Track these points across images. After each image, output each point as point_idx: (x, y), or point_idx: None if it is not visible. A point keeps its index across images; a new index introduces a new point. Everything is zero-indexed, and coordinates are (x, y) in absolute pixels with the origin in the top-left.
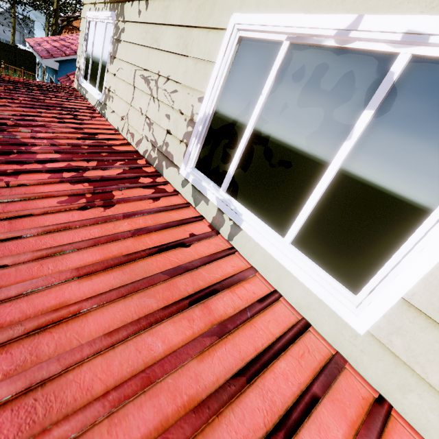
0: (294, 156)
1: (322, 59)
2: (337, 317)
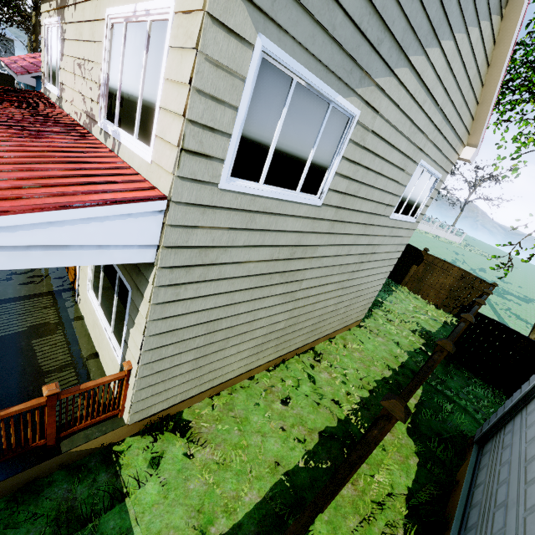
0: (134, 87)
1: (135, 29)
2: (147, 163)
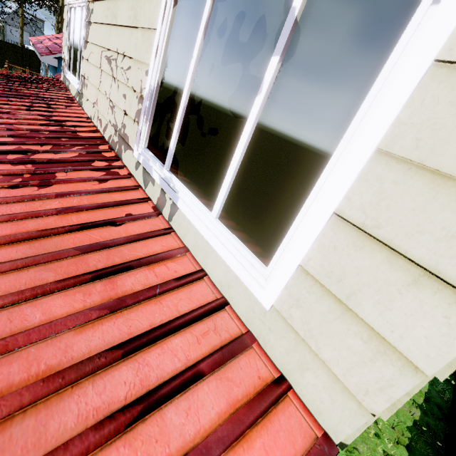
0: (220, 121)
1: (240, 7)
2: (250, 293)
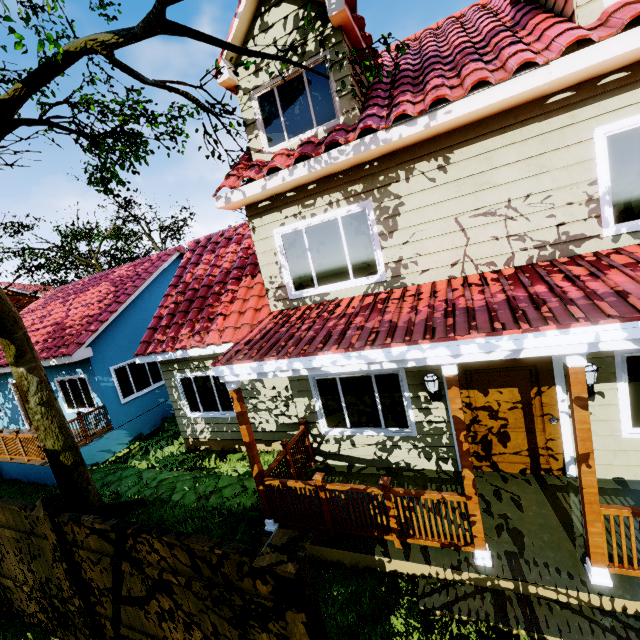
0: None
1: None
2: None
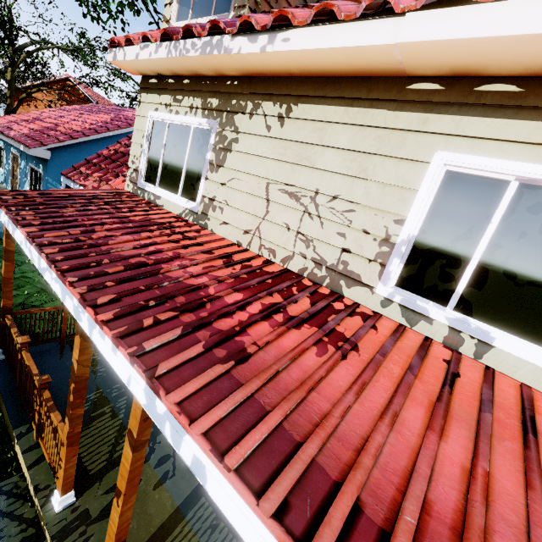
0: None
1: None
2: None
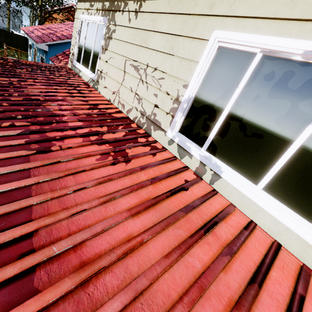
0: (265, 130)
1: (289, 68)
2: (302, 240)
